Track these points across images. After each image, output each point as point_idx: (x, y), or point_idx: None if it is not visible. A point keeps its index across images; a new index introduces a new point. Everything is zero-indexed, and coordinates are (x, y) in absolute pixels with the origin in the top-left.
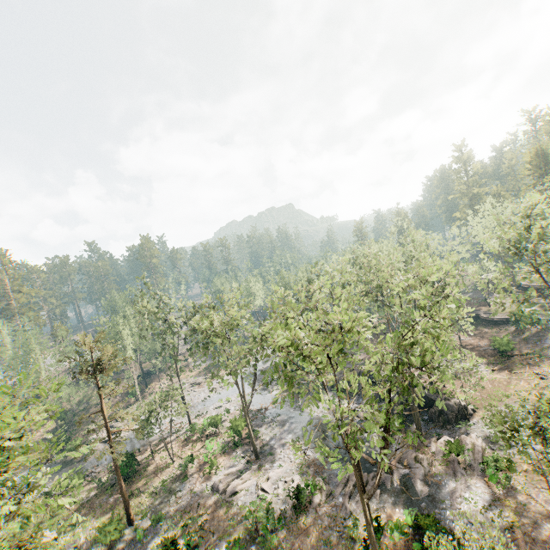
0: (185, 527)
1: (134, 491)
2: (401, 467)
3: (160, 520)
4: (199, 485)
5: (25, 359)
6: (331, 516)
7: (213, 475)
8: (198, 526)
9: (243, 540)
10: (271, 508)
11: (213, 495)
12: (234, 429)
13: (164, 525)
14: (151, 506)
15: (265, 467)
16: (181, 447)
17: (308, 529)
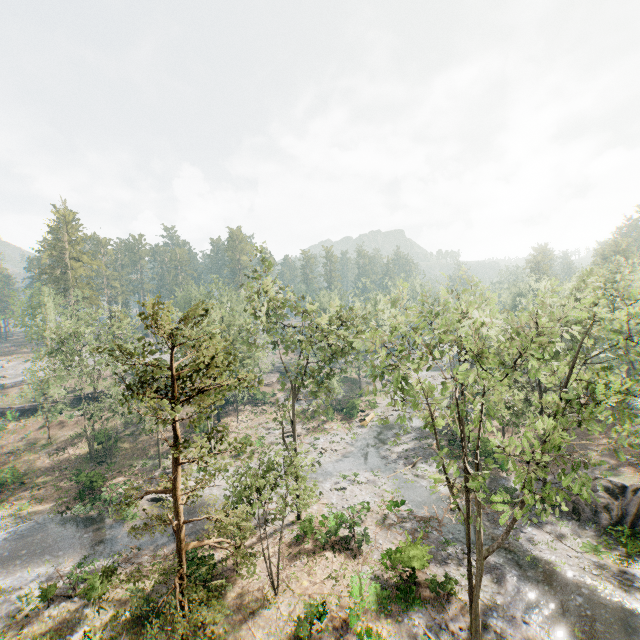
0: None
1: None
2: None
3: None
4: None
5: (63, 346)
6: None
7: None
8: None
9: None
10: None
11: None
12: (405, 562)
13: None
14: None
15: None
16: (287, 560)
17: None
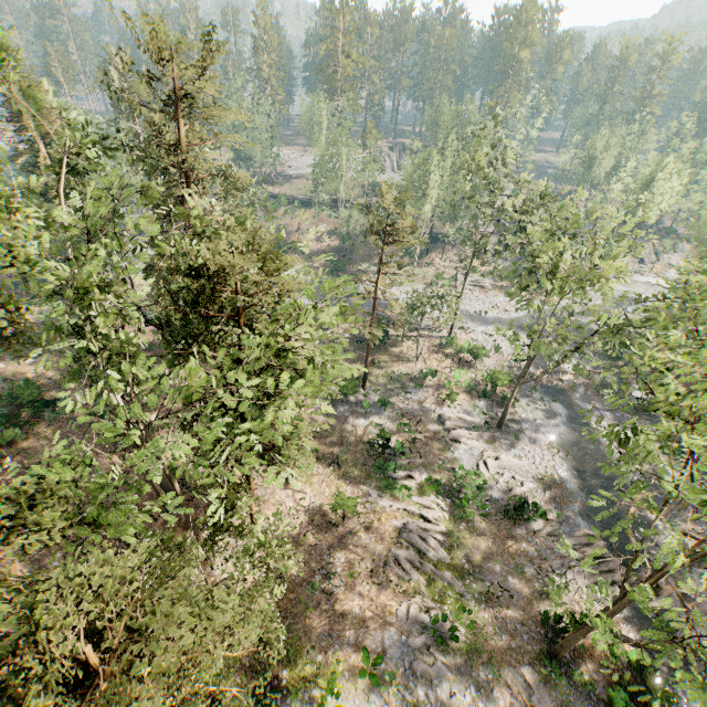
0: (401, 429)
1: (375, 360)
2: (677, 602)
3: (385, 405)
4: (429, 404)
5: (332, 161)
6: (539, 554)
7: (446, 405)
8: (412, 439)
9: (442, 487)
10: (483, 491)
11: (436, 424)
12: (492, 379)
13: (386, 412)
14: (383, 386)
15: (501, 442)
16: (430, 351)
17: (506, 539)
